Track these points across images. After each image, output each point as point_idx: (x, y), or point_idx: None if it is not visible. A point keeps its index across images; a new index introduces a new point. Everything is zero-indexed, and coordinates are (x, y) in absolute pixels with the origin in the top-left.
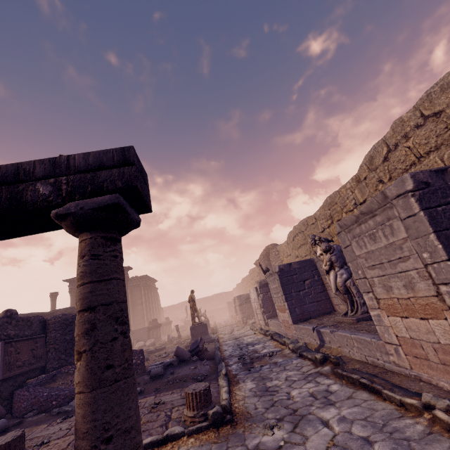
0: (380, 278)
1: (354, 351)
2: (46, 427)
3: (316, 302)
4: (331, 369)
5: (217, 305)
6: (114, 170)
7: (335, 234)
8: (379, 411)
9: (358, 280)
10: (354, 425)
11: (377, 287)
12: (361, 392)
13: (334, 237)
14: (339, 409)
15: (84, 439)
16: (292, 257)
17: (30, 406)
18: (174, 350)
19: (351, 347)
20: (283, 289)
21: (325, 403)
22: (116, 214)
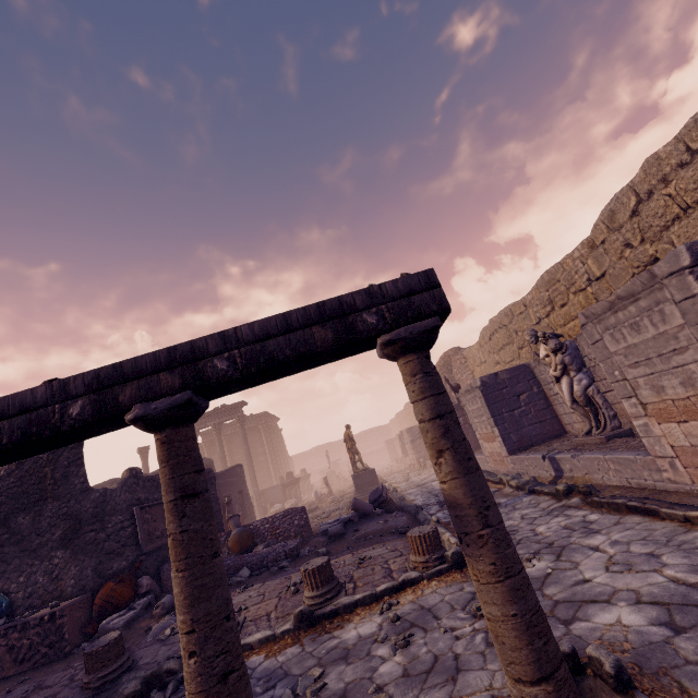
0: (647, 378)
1: (609, 476)
2: None
3: (538, 423)
4: (581, 500)
5: (368, 447)
6: (425, 294)
7: (558, 325)
8: (659, 530)
9: (614, 384)
10: (632, 545)
11: (642, 389)
12: (631, 517)
13: (556, 329)
14: (608, 535)
15: (470, 508)
16: (490, 365)
17: None
18: (334, 508)
19: (606, 471)
20: (489, 409)
21: (587, 532)
22: (434, 334)
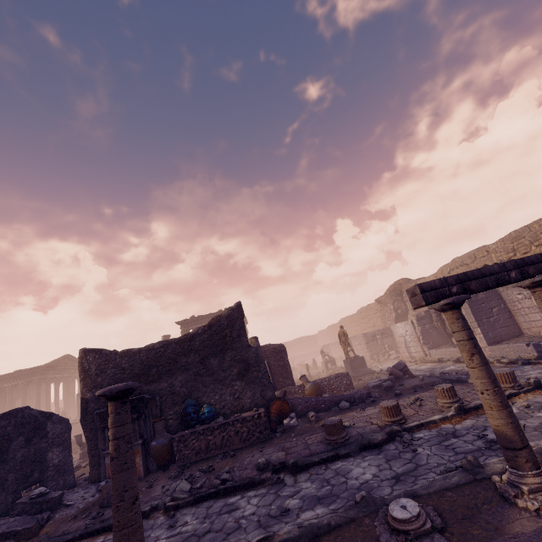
0: None
1: None
2: (357, 412)
3: (505, 327)
4: None
5: (300, 351)
6: None
7: None
8: None
9: None
10: None
11: None
12: None
13: None
14: None
15: None
16: None
17: (305, 408)
18: None
19: None
20: (474, 316)
21: None
22: None
